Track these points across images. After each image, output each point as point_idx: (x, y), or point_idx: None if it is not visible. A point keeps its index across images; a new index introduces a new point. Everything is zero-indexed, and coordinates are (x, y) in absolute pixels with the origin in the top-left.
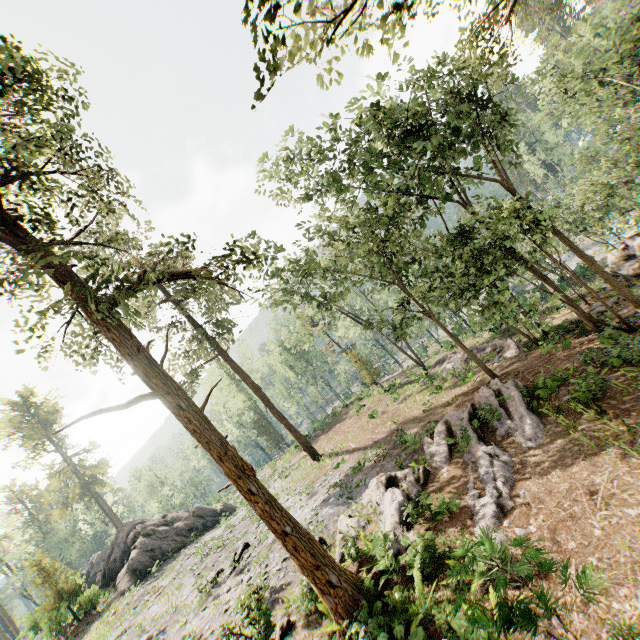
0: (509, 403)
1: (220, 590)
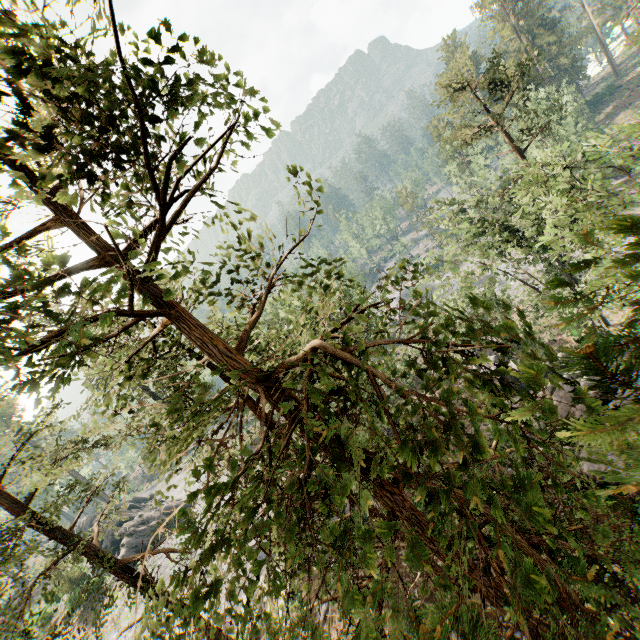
0: None
1: None
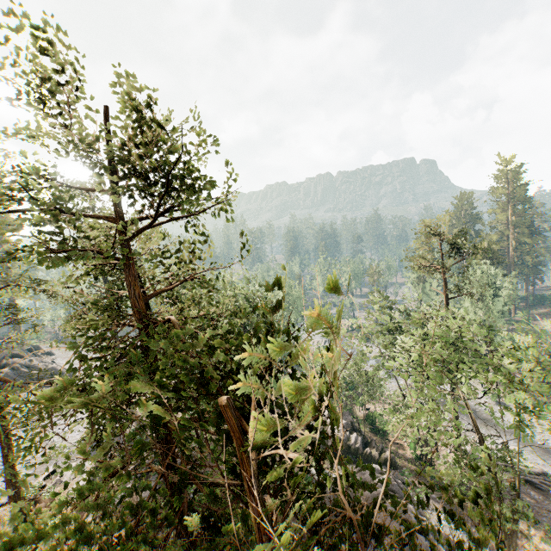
0: None
1: None
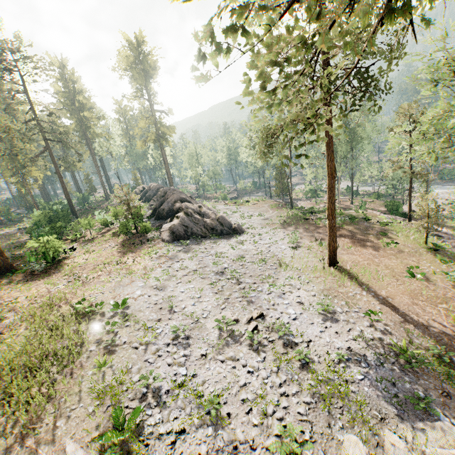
0: None
1: (236, 351)
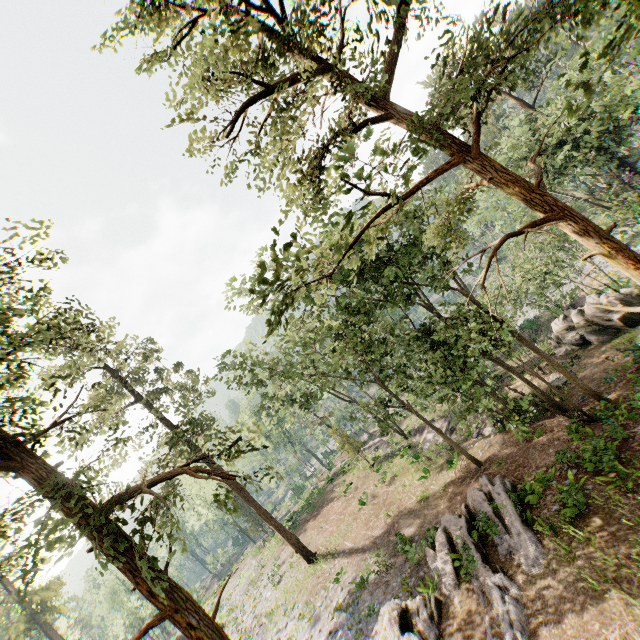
0: (503, 513)
1: None
